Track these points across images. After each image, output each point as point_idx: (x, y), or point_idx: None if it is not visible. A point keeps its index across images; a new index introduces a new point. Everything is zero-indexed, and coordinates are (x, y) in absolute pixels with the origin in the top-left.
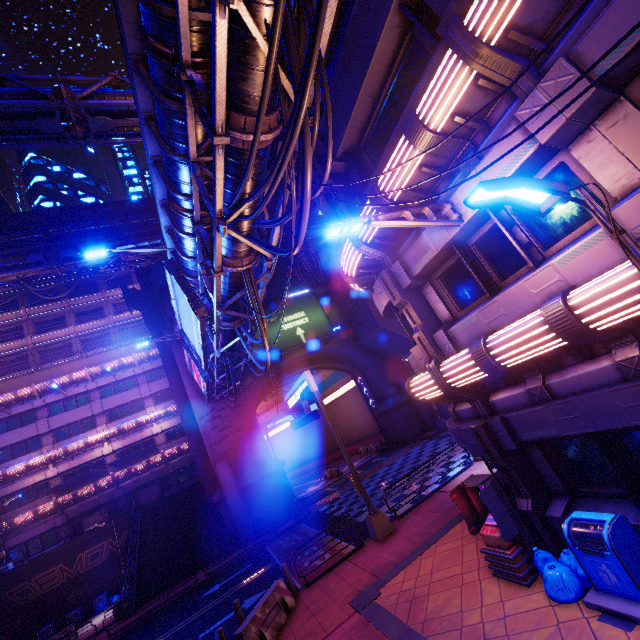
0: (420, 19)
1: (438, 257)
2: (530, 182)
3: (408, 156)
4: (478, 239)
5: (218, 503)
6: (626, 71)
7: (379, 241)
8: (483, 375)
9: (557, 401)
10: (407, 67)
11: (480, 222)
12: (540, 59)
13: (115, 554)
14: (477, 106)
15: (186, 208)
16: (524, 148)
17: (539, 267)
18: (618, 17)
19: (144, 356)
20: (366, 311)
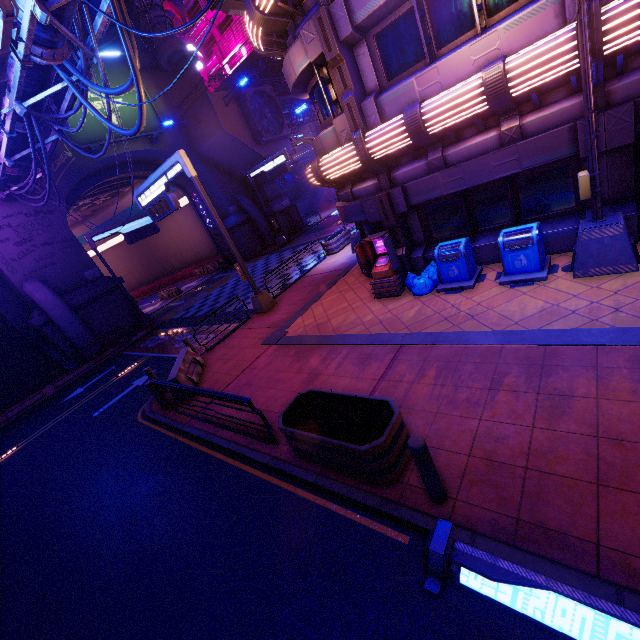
0: None
1: (390, 3)
2: None
3: None
4: None
5: (42, 326)
6: None
7: None
8: (404, 144)
9: (450, 167)
10: None
11: None
12: None
13: None
14: None
15: None
16: None
17: (486, 32)
18: None
19: None
20: (207, 106)
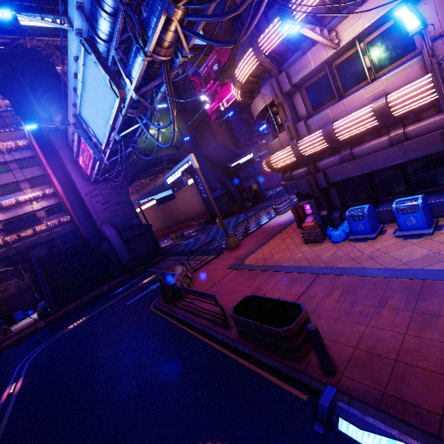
0: None
1: (313, 72)
2: (418, 13)
3: None
4: (339, 63)
5: (107, 250)
6: None
7: (274, 55)
8: (323, 146)
9: (356, 159)
10: None
11: (346, 50)
12: None
13: (22, 288)
14: None
15: None
16: None
17: (374, 82)
18: None
19: (12, 145)
20: (209, 128)
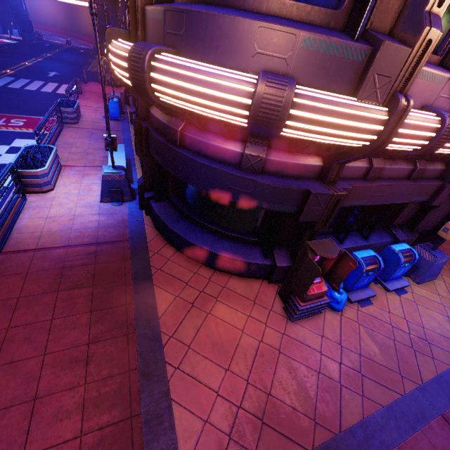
0: None
1: None
2: None
3: None
4: None
5: None
6: None
7: None
8: (406, 148)
9: (385, 182)
10: None
11: None
12: None
13: None
14: None
15: None
16: None
17: None
18: None
19: None
20: None
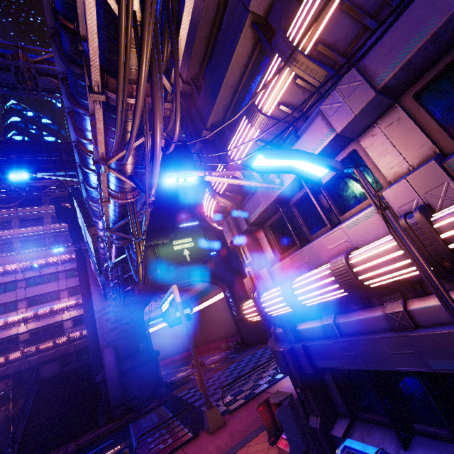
0: (265, 34)
1: (267, 211)
2: (309, 156)
3: (247, 131)
4: (296, 201)
5: (100, 382)
6: (399, 84)
7: (228, 193)
8: (290, 309)
9: (342, 339)
10: (257, 69)
11: (297, 188)
12: (342, 70)
13: (9, 419)
14: (297, 100)
15: (90, 150)
16: (326, 134)
17: (334, 228)
18: (393, 41)
19: (67, 258)
20: None
